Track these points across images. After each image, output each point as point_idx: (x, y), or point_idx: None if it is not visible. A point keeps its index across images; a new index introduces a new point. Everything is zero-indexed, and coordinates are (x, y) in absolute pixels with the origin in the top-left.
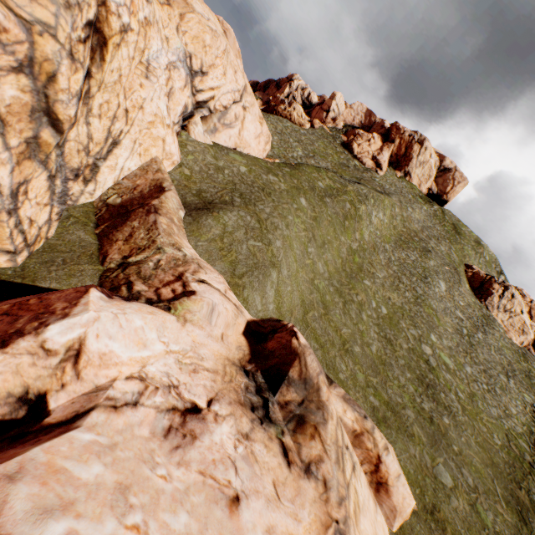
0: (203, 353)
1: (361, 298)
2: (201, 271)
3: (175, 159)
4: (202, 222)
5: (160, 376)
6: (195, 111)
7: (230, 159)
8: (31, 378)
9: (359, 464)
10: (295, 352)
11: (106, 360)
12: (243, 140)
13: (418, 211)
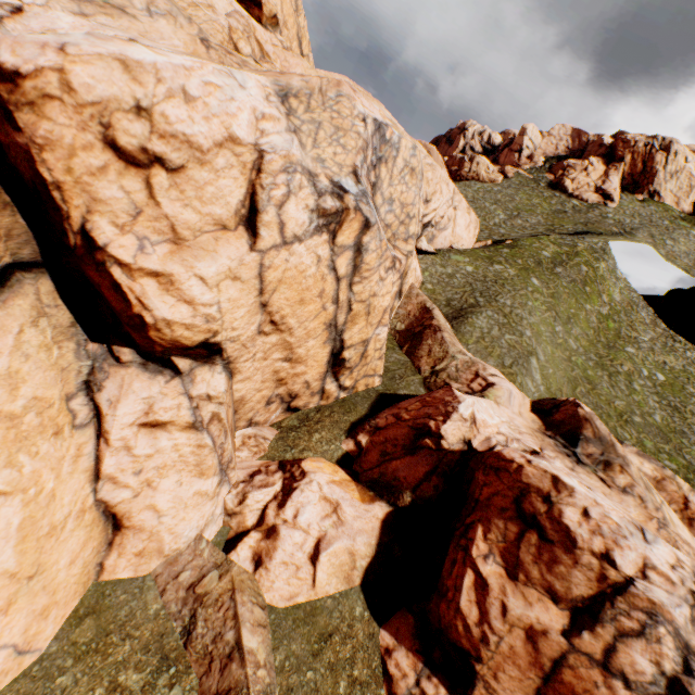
0: (516, 423)
1: (627, 367)
2: (486, 368)
3: (419, 279)
4: (465, 328)
5: (508, 434)
6: (422, 232)
7: (454, 261)
8: (463, 432)
9: (666, 504)
10: (584, 418)
11: (485, 424)
12: (456, 236)
13: (683, 241)
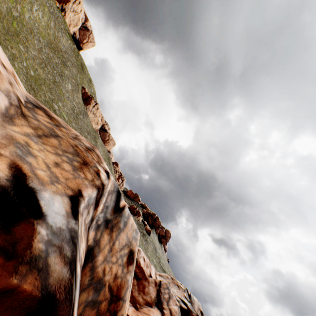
0: None
1: (16, 53)
2: None
3: None
4: None
5: None
6: None
7: None
8: None
9: None
10: None
11: None
12: None
13: (65, 40)
